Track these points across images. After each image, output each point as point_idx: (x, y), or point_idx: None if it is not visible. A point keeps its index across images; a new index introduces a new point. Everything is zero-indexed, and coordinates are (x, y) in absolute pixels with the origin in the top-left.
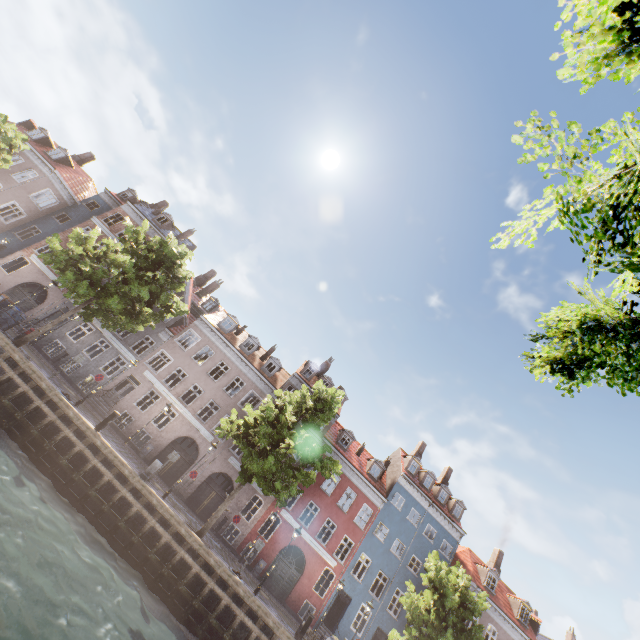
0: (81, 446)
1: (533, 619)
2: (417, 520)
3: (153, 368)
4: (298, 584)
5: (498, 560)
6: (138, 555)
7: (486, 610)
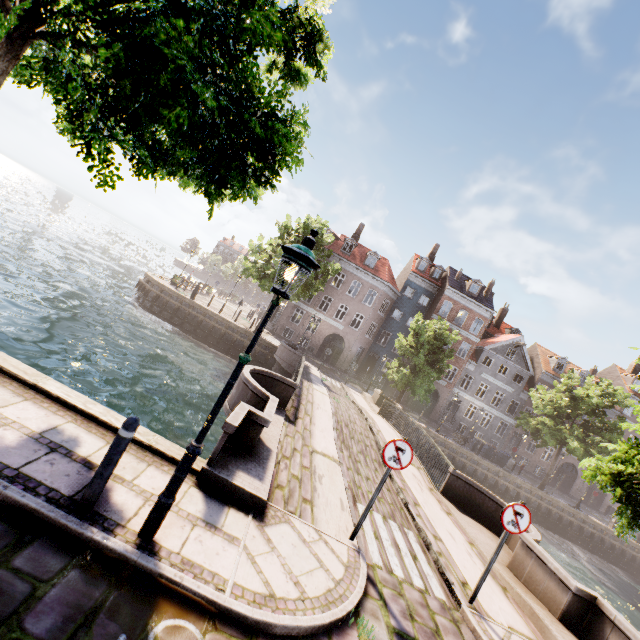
0: (618, 545)
1: None
2: None
3: None
4: None
5: None
6: None
7: None
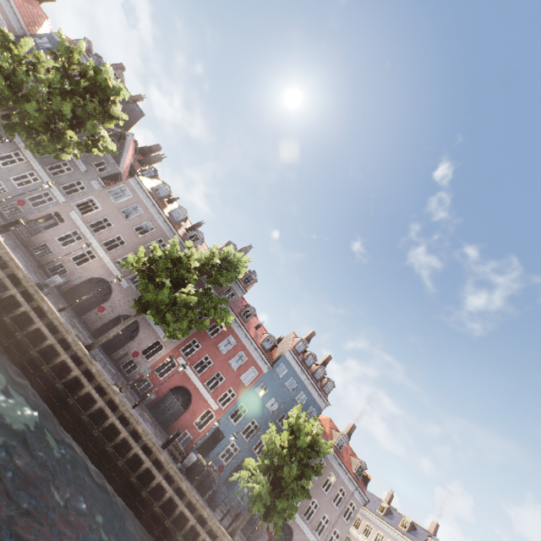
0: None
1: (366, 475)
2: (293, 387)
3: (80, 211)
4: (181, 417)
5: (350, 431)
6: (20, 350)
7: (331, 462)
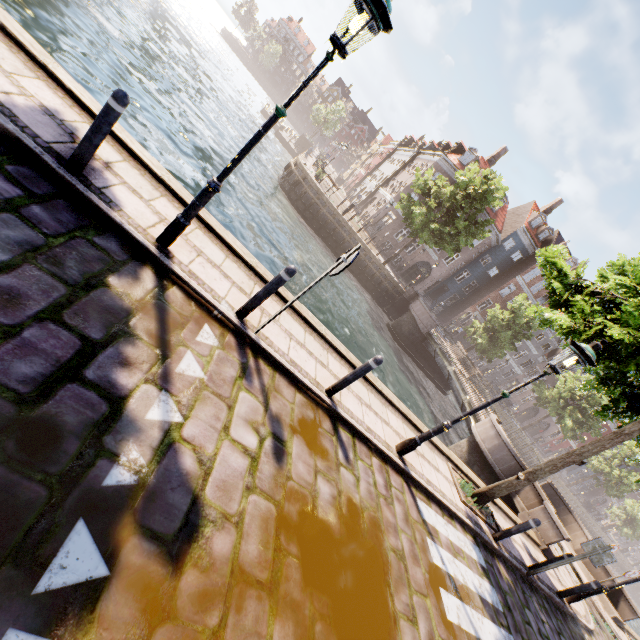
0: None
1: None
2: None
3: (527, 375)
4: None
5: None
6: None
7: None
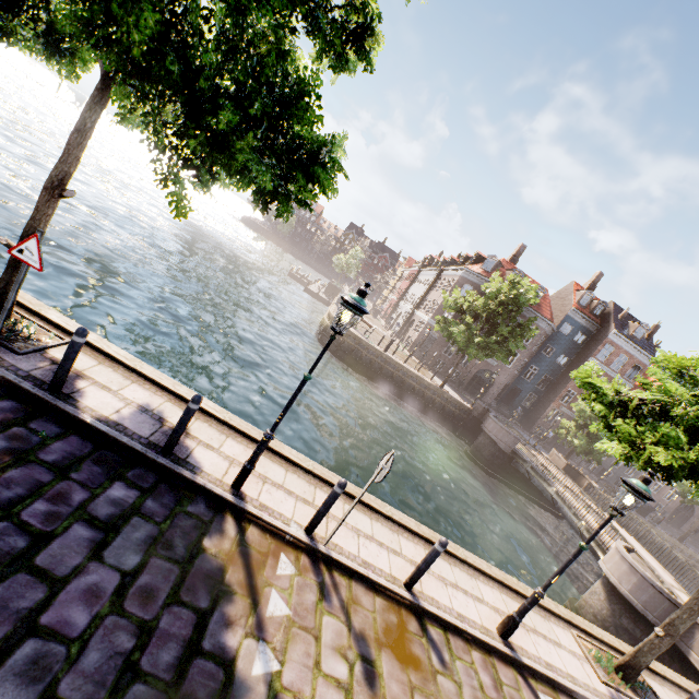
0: None
1: None
2: None
3: None
4: None
5: None
6: None
7: None
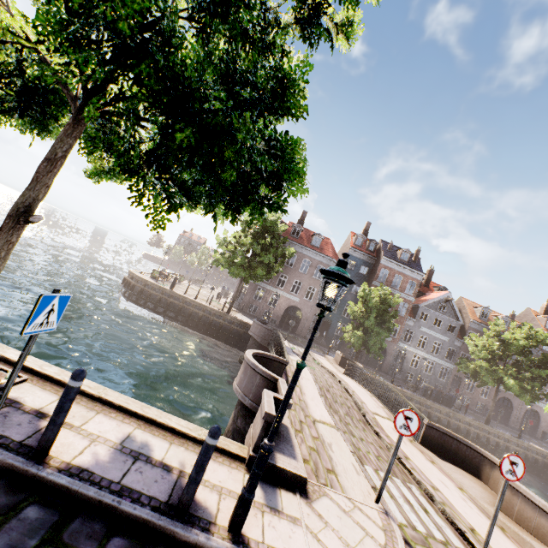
0: None
1: None
2: None
3: None
4: None
5: None
6: None
7: None
